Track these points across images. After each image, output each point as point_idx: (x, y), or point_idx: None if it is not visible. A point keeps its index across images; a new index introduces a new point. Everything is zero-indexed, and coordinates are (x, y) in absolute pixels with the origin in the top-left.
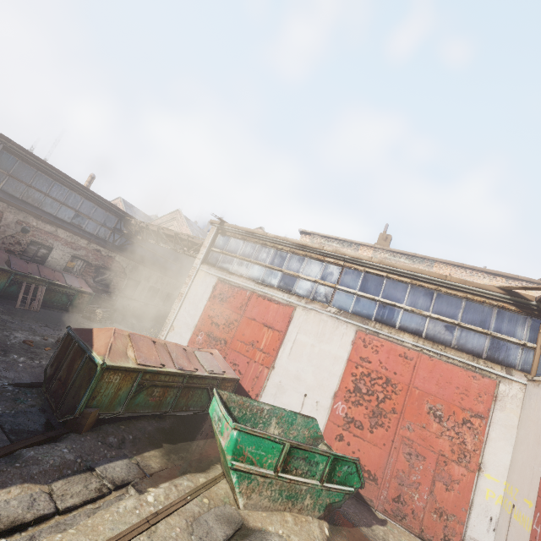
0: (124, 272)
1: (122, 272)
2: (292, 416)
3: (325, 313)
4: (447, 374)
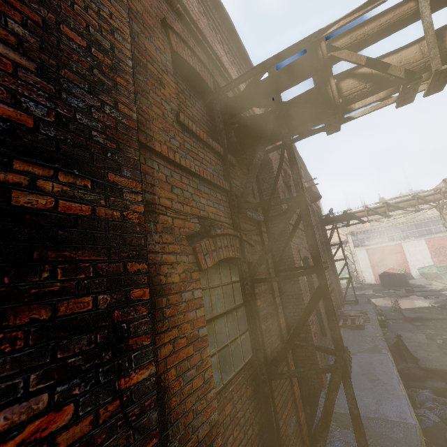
0: None
1: None
2: (431, 266)
3: (411, 240)
4: None
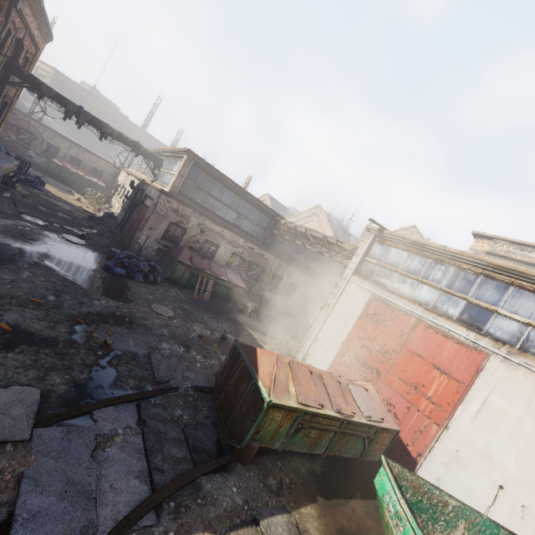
0: (270, 268)
1: (268, 268)
2: (492, 527)
3: None
4: None
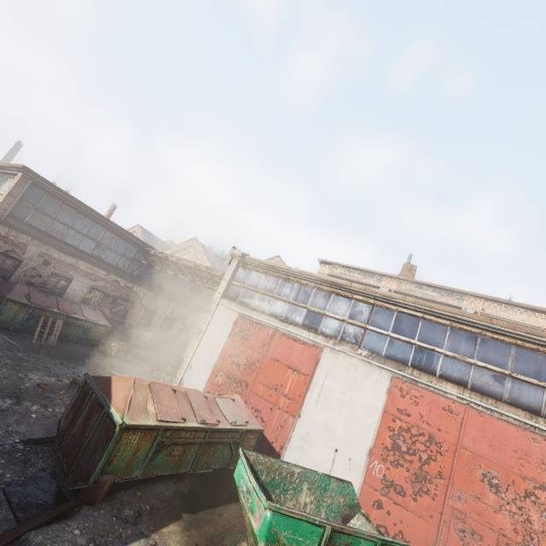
0: (141, 303)
1: (138, 303)
2: (326, 480)
3: (355, 356)
4: (501, 433)
